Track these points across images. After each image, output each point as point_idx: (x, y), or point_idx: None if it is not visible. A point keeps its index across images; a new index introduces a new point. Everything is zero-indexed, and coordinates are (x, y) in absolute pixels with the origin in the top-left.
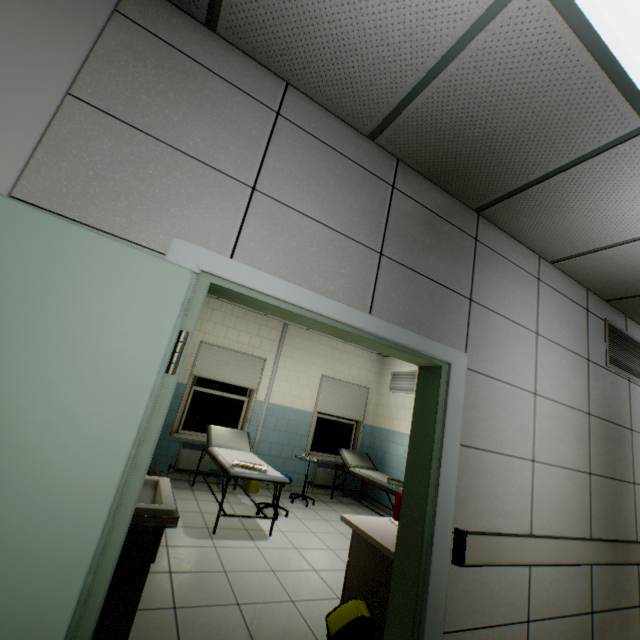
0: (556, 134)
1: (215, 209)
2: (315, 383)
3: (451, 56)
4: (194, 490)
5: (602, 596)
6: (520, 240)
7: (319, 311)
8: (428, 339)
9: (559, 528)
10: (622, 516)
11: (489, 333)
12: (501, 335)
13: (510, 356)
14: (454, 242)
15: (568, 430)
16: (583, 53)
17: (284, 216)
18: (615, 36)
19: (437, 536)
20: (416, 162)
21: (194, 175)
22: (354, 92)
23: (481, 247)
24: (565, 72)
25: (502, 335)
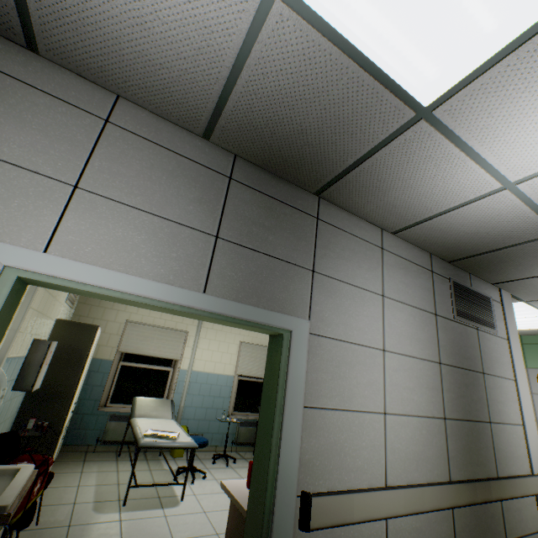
0: (351, 126)
1: (29, 207)
2: (234, 349)
3: (241, 65)
4: (119, 461)
5: (466, 537)
6: (361, 216)
7: (144, 294)
8: (267, 310)
9: (416, 476)
10: (481, 455)
11: (334, 299)
12: (346, 300)
13: (356, 318)
14: (295, 222)
15: (420, 380)
16: (343, 57)
17: (110, 209)
18: (362, 41)
19: (279, 503)
20: (250, 156)
21: (7, 177)
22: (175, 100)
23: (323, 224)
24: (336, 74)
25: (347, 300)
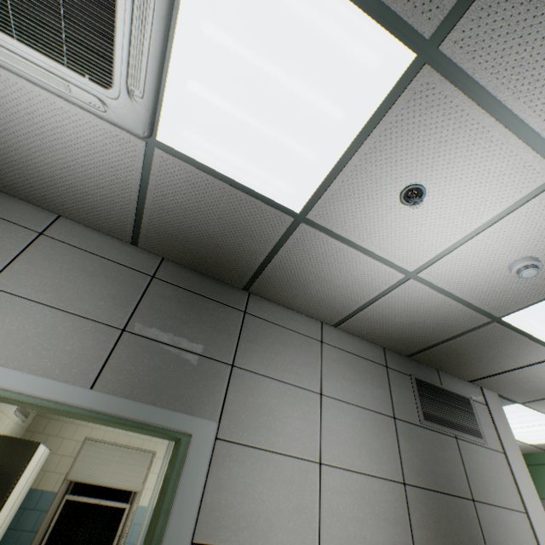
0: (248, 230)
1: None
2: None
3: (146, 190)
4: None
5: None
6: (295, 310)
7: (15, 388)
8: (164, 409)
9: None
10: None
11: (255, 397)
12: (272, 398)
13: (284, 420)
14: (218, 315)
15: (375, 508)
16: (218, 181)
17: (13, 305)
18: (227, 170)
19: None
20: (176, 258)
21: None
22: (103, 216)
23: (251, 318)
24: (218, 192)
25: (273, 398)
